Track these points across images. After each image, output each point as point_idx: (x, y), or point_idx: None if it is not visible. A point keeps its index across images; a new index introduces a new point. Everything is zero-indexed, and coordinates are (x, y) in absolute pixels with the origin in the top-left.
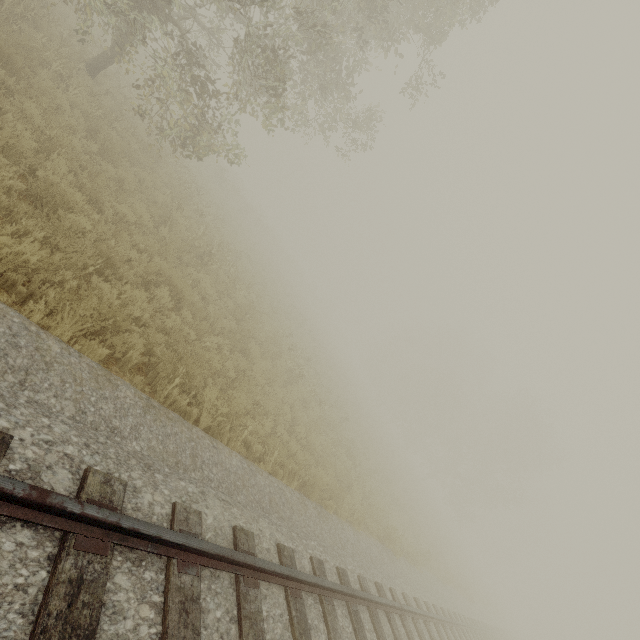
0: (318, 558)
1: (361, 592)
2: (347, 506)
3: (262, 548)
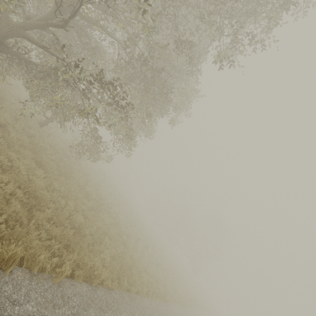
0: None
1: None
2: (169, 295)
3: None
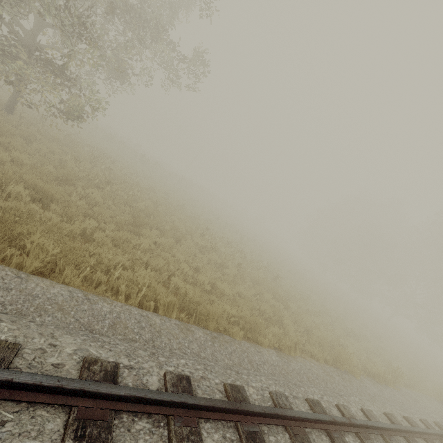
0: (180, 374)
1: (258, 406)
2: (270, 334)
3: (40, 363)
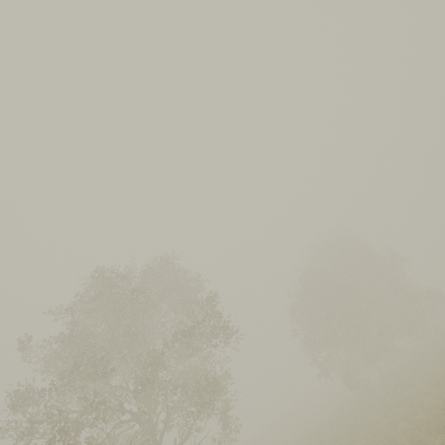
0: None
1: None
2: None
3: None
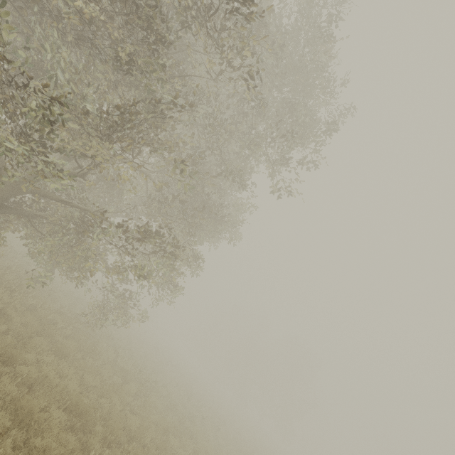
0: None
1: None
2: None
3: None
